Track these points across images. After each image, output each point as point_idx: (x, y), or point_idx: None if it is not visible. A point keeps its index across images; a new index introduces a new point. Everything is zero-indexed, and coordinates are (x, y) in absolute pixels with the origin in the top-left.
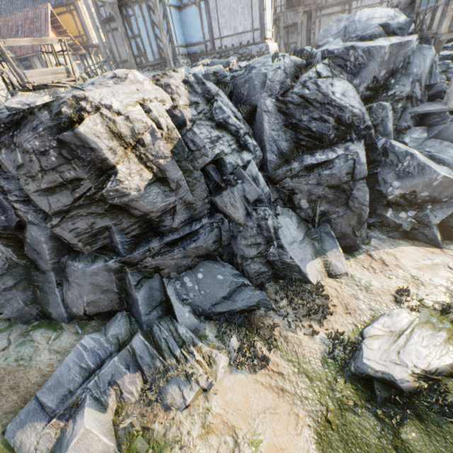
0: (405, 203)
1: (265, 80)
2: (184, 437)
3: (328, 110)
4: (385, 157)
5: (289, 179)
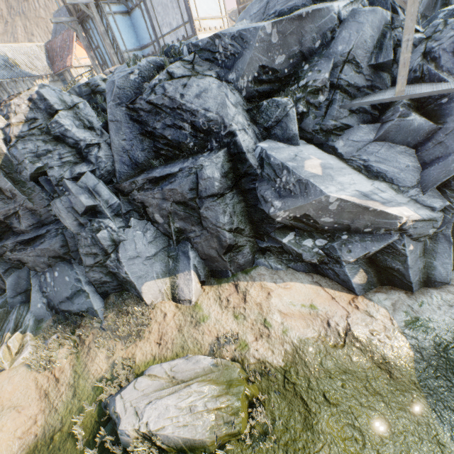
0: (310, 228)
1: (114, 88)
2: None
3: (182, 115)
4: (262, 169)
5: (136, 191)
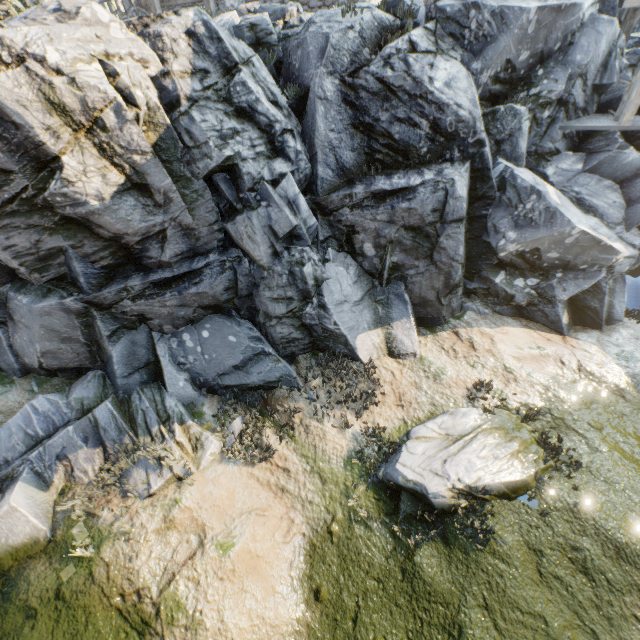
0: (526, 266)
1: (326, 46)
2: (135, 529)
3: (421, 108)
4: (501, 193)
5: (347, 209)
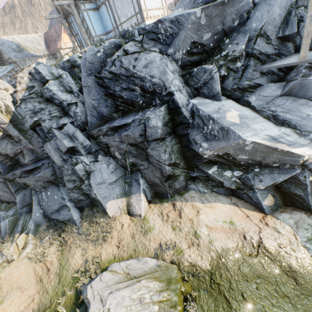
0: (230, 163)
1: (86, 63)
2: None
3: (134, 81)
4: (193, 119)
5: (102, 136)
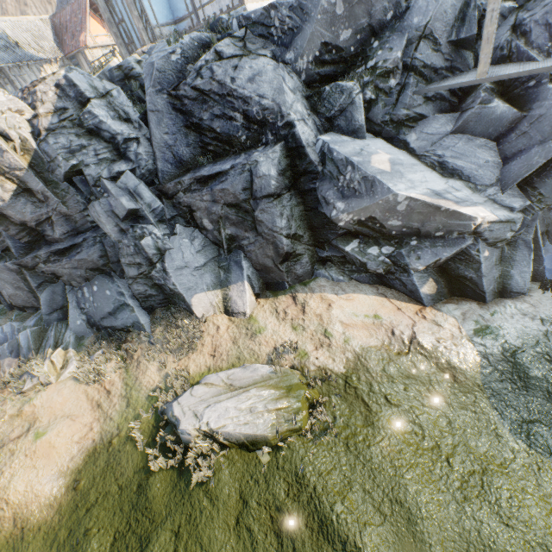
0: (376, 234)
1: (153, 71)
2: None
3: (232, 104)
4: (324, 166)
5: (182, 193)
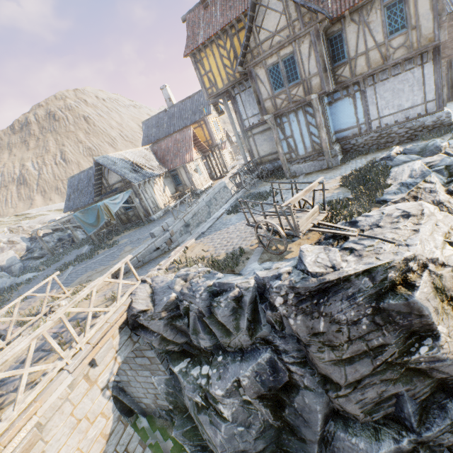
0: None
1: None
2: None
3: None
4: None
5: None
